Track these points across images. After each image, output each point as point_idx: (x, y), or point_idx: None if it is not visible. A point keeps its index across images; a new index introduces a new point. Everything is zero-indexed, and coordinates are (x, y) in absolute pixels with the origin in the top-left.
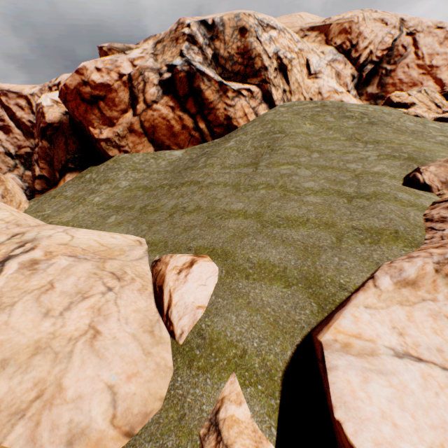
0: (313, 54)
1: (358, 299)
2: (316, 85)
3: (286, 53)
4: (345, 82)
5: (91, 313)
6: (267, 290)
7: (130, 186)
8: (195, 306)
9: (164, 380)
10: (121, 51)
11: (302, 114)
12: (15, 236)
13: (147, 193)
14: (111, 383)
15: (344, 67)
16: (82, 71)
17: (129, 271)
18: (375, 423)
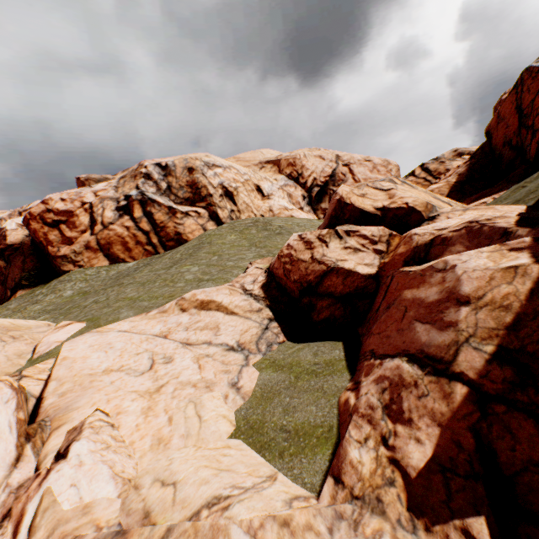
0: (266, 181)
1: (129, 319)
2: (267, 204)
3: (231, 183)
4: (297, 201)
5: None
6: None
7: (73, 294)
8: (54, 342)
9: (14, 367)
10: (98, 180)
11: (236, 228)
12: None
13: (83, 297)
14: None
15: (295, 190)
16: (48, 201)
17: (26, 336)
18: (79, 343)
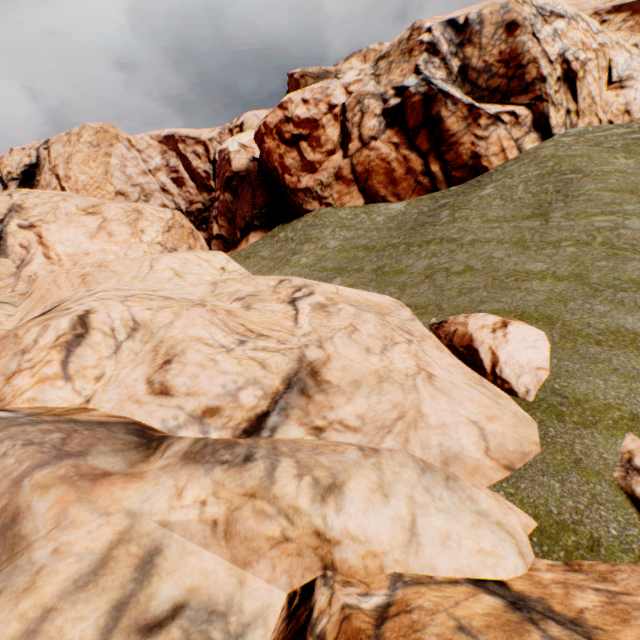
0: (619, 49)
1: None
2: (622, 99)
3: (578, 53)
4: None
5: (411, 357)
6: (637, 359)
7: (342, 246)
8: (533, 367)
9: (530, 429)
10: (316, 77)
11: (605, 144)
12: (283, 282)
13: (372, 254)
14: (472, 420)
15: None
16: (286, 104)
17: (411, 329)
18: None
